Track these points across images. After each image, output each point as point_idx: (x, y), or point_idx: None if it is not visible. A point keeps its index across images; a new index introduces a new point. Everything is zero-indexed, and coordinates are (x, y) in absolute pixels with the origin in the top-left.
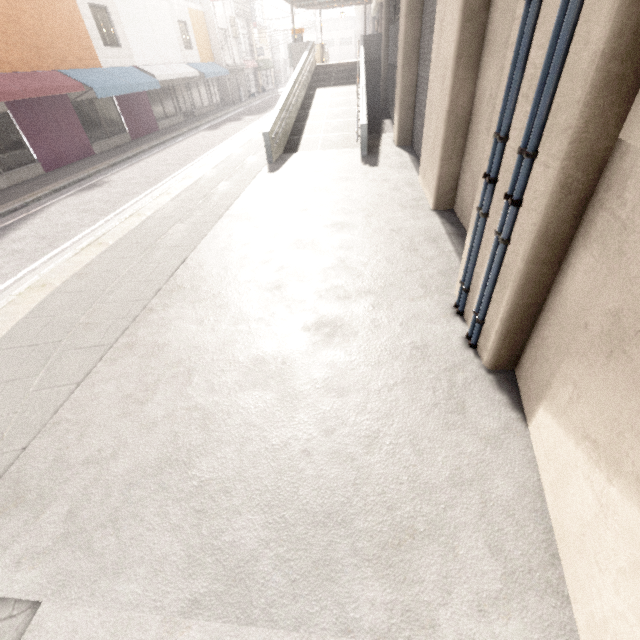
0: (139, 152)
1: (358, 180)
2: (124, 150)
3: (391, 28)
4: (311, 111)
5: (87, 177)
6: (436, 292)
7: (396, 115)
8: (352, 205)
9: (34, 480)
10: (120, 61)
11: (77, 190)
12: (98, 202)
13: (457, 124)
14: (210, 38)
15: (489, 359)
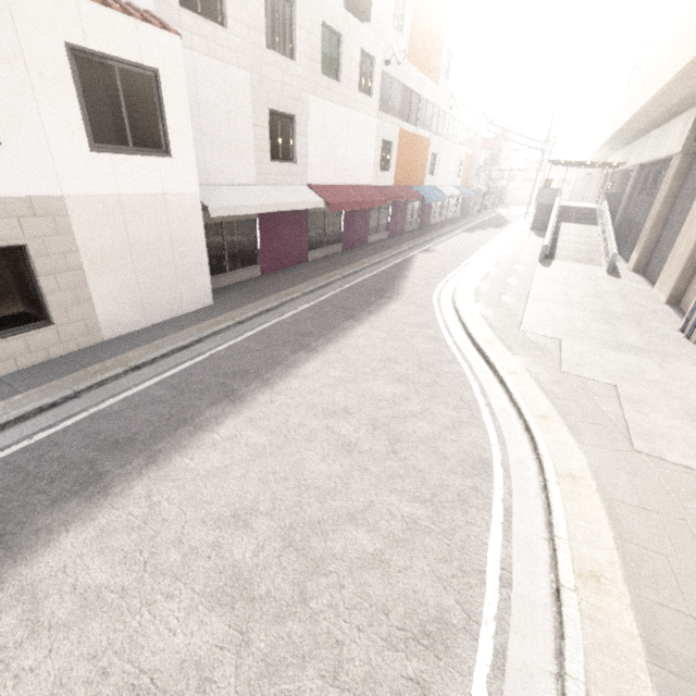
0: (433, 237)
1: (609, 282)
2: (421, 234)
3: (636, 196)
4: (559, 237)
5: (417, 245)
6: (669, 326)
7: (636, 253)
8: (611, 292)
9: (533, 325)
10: (430, 183)
11: (420, 251)
12: (443, 259)
13: (691, 265)
14: (469, 171)
15: (695, 339)
